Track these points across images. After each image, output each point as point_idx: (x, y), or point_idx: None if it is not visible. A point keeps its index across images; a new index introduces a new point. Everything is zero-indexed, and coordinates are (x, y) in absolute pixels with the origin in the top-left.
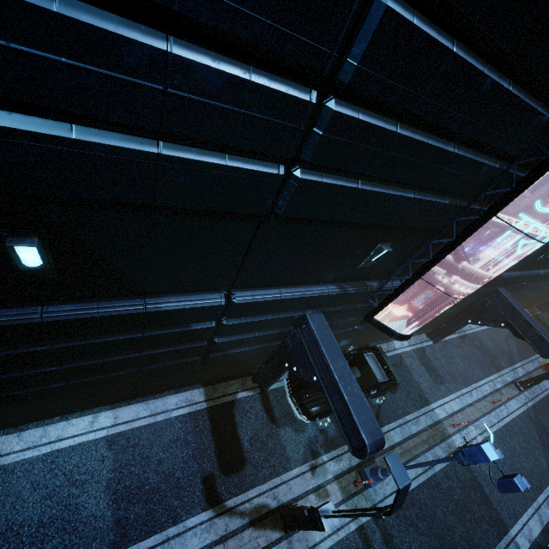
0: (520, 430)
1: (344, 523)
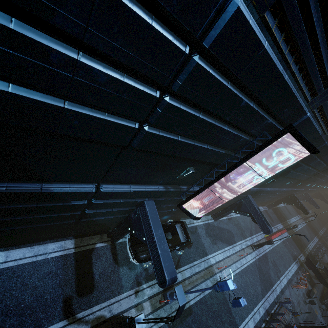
0: (250, 271)
1: (150, 326)
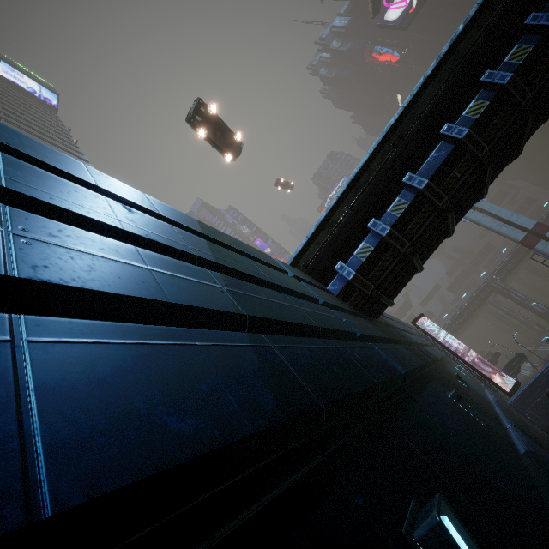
0: None
1: None
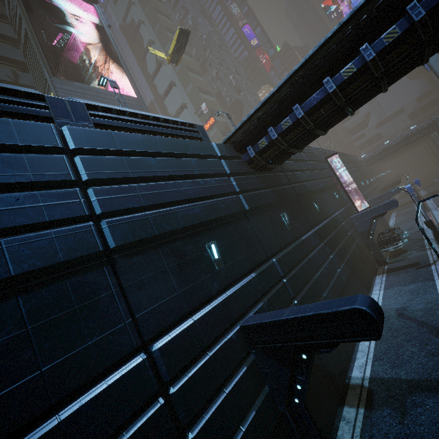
0: None
1: None
